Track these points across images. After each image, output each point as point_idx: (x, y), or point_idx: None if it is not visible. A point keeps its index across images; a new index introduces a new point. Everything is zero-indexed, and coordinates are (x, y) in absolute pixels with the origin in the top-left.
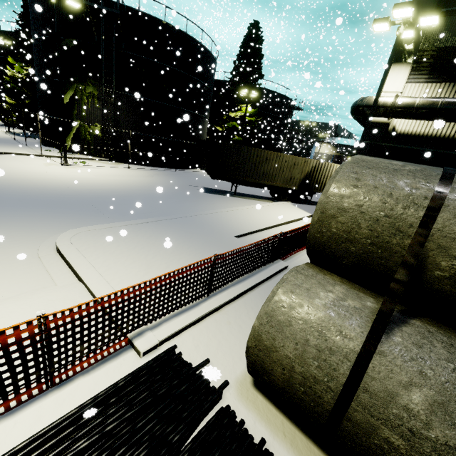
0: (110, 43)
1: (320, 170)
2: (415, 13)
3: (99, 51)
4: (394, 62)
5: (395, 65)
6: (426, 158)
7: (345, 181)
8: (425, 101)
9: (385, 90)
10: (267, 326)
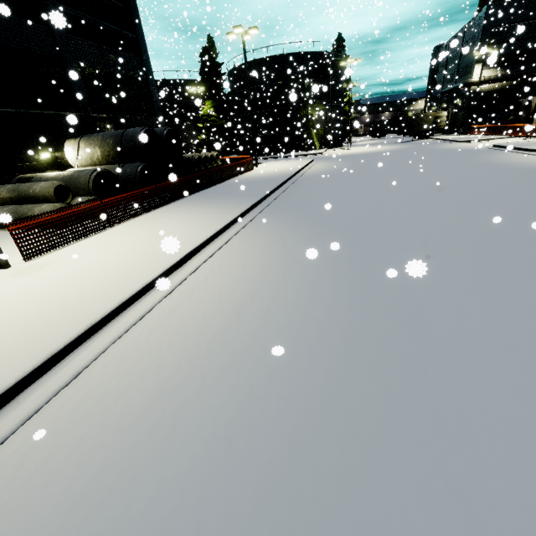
0: (327, 77)
1: (438, 117)
2: (481, 45)
3: (322, 83)
4: (476, 63)
5: (477, 64)
6: (493, 97)
7: (535, 101)
8: (495, 77)
9: (475, 74)
10: (535, 122)
